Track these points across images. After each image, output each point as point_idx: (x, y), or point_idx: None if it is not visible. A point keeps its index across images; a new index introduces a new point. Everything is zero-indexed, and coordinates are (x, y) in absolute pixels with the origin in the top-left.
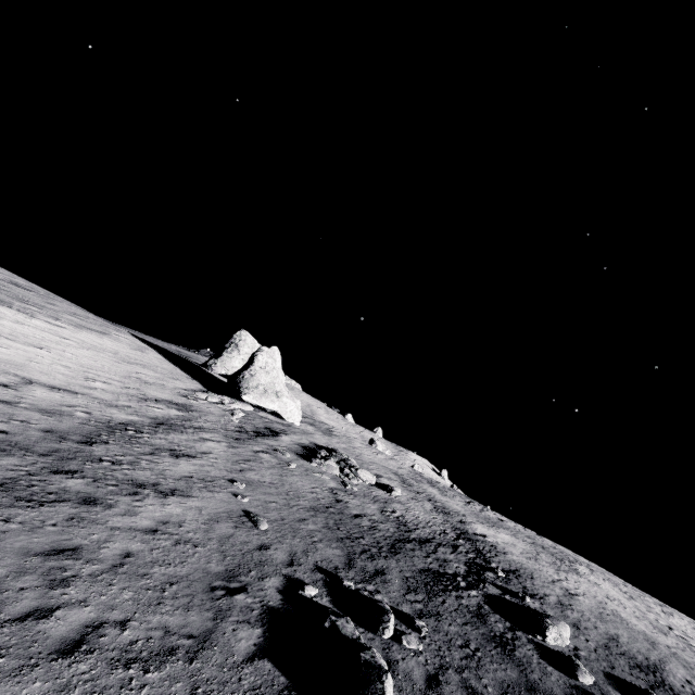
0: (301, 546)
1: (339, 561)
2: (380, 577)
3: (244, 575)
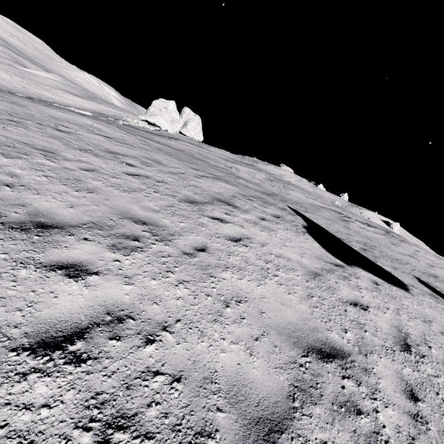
0: None
1: None
2: None
3: None
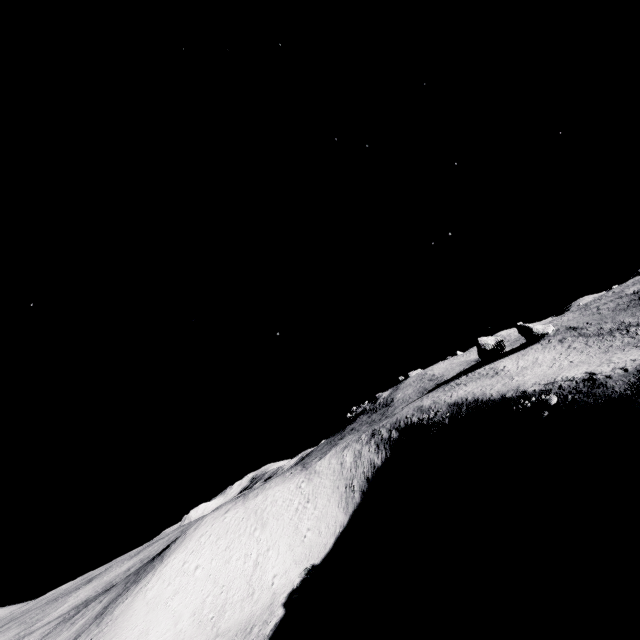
0: None
1: None
2: None
3: None
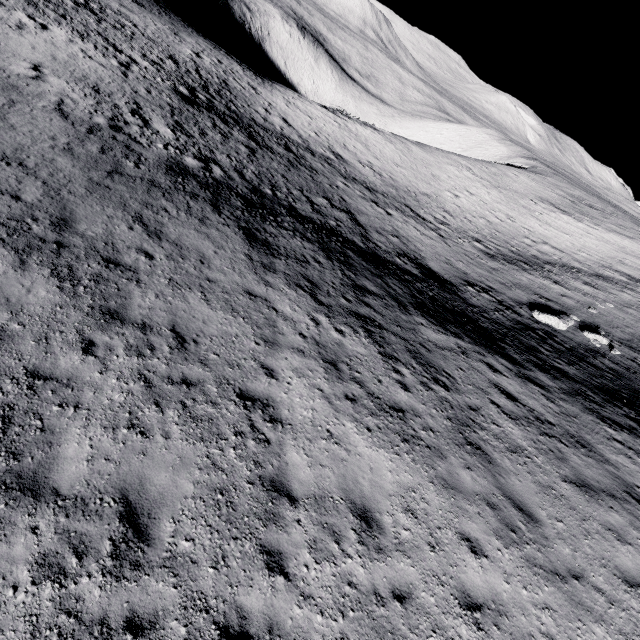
0: (601, 322)
1: (616, 335)
2: (636, 351)
3: (553, 302)
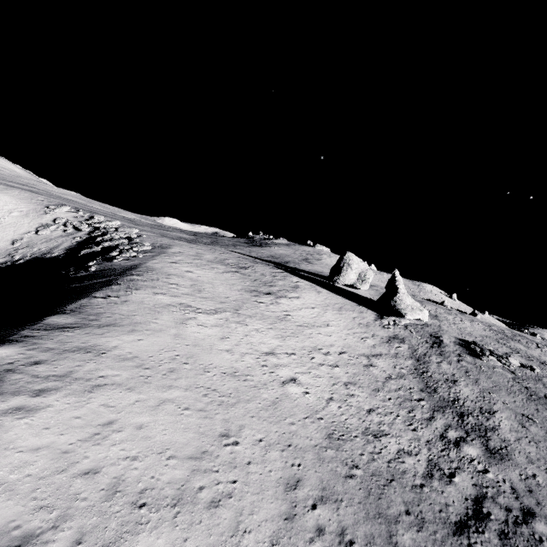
0: None
1: None
2: None
3: None
